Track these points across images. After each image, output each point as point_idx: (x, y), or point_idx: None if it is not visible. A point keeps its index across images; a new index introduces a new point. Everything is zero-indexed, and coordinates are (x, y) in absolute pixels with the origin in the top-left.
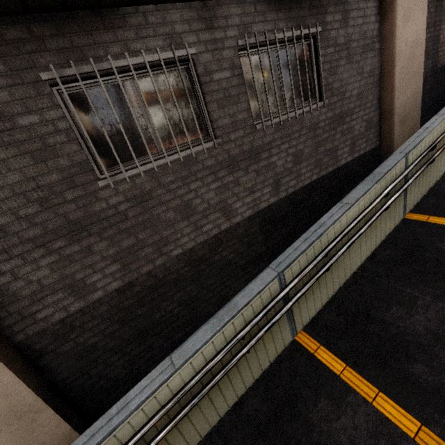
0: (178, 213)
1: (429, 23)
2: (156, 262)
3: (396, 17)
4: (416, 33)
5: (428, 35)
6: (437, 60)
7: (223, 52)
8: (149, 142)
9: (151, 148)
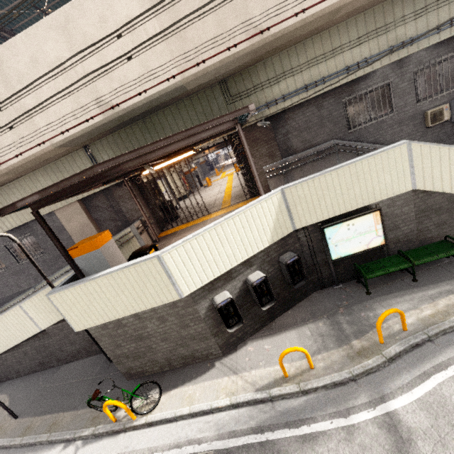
0: (4, 285)
1: (106, 207)
2: (2, 296)
3: (61, 222)
4: (80, 223)
5: (108, 212)
6: (126, 219)
7: (0, 247)
8: (0, 264)
9: (1, 266)
